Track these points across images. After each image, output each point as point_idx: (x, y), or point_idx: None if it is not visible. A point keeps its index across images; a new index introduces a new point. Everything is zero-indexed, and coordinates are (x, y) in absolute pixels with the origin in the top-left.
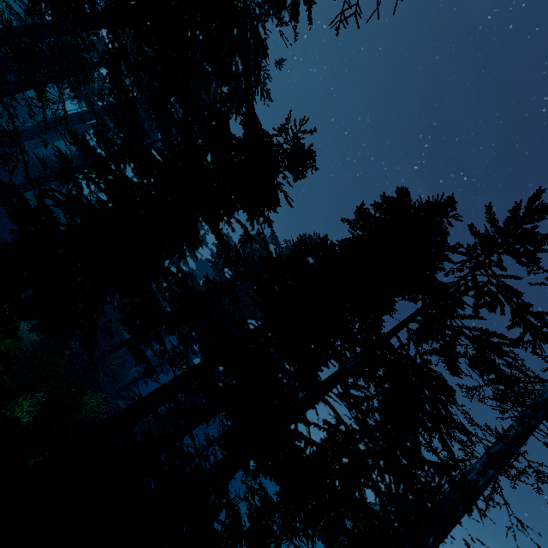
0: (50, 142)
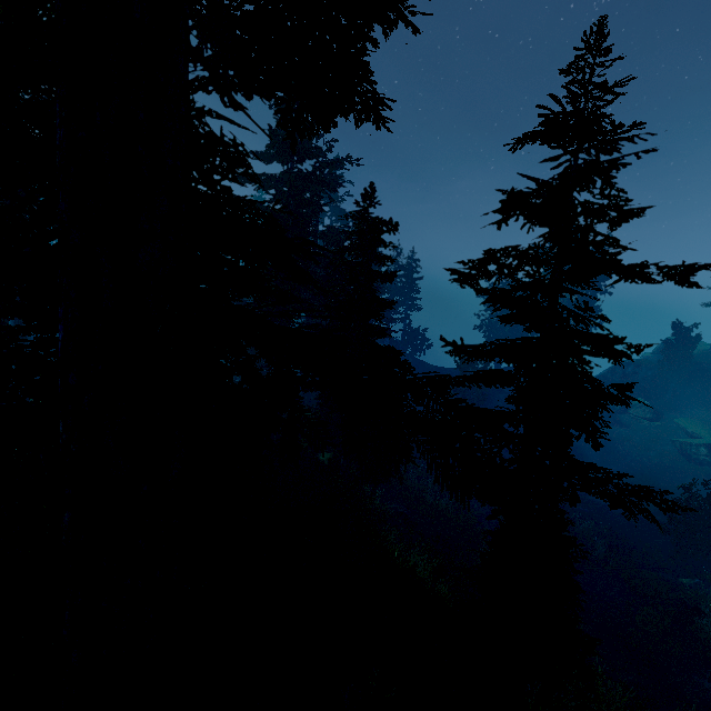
0: None
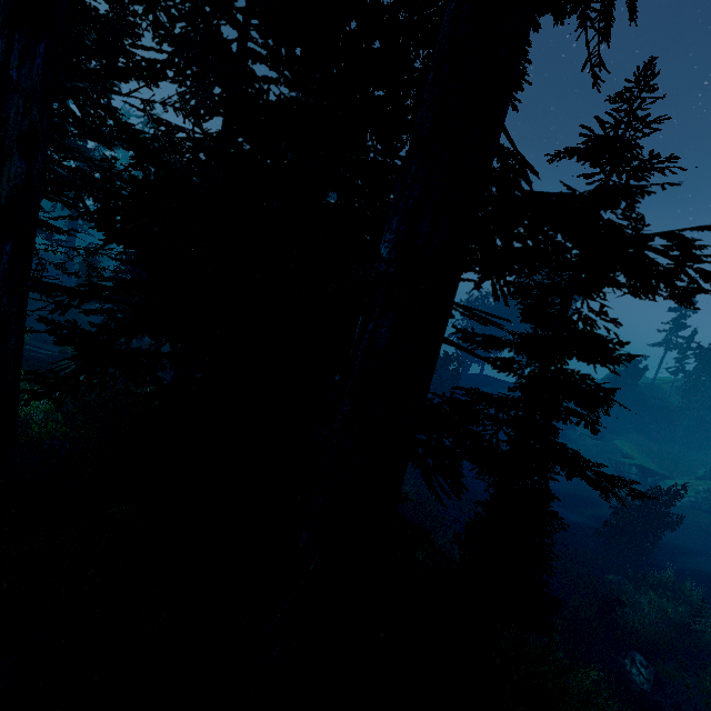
0: (71, 264)
